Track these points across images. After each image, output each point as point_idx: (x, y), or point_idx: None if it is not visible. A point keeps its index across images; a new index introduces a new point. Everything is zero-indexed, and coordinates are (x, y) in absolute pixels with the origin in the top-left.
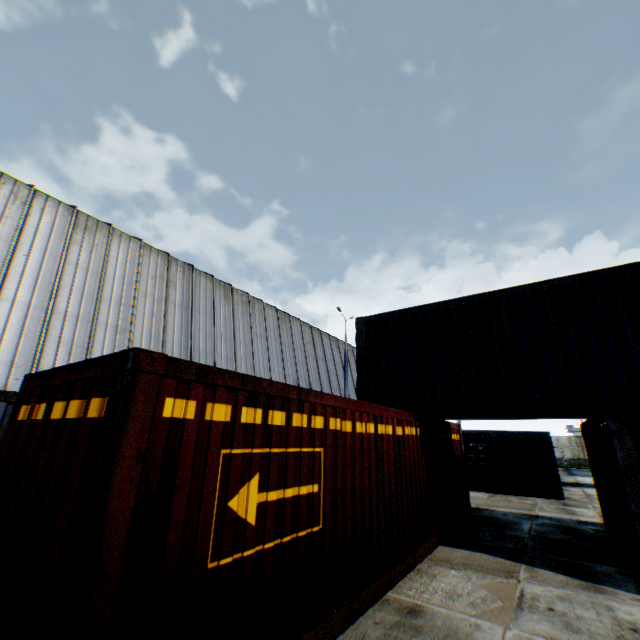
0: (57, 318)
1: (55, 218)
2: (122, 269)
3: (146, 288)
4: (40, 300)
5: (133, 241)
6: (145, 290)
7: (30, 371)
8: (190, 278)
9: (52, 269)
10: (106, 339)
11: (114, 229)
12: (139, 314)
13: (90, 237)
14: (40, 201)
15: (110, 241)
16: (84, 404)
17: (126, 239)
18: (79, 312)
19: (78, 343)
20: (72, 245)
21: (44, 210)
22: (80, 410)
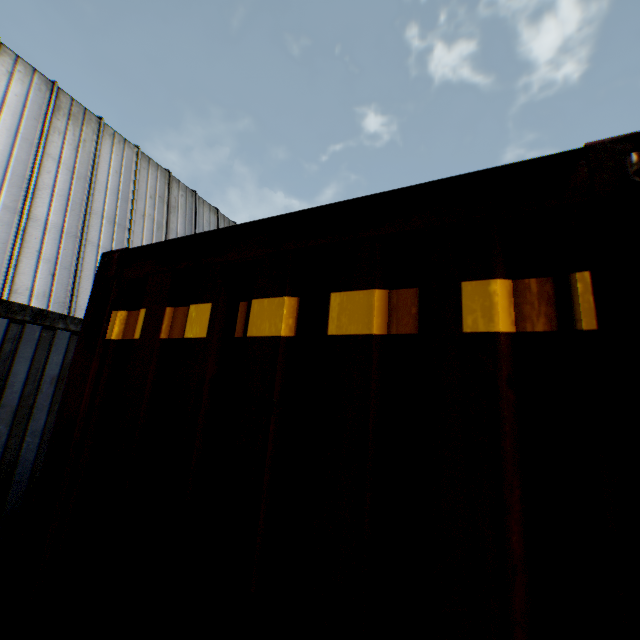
0: (35, 226)
1: (28, 91)
2: (115, 179)
3: (144, 208)
4: (11, 198)
5: (128, 146)
6: (143, 211)
7: (0, 291)
8: (193, 206)
9: (26, 159)
10: (97, 263)
11: (105, 125)
12: (136, 239)
13: (75, 128)
14: (6, 61)
15: (101, 139)
16: (394, 300)
17: (120, 142)
18: (63, 223)
19: (63, 263)
20: (52, 133)
21: (12, 75)
22: (383, 315)
